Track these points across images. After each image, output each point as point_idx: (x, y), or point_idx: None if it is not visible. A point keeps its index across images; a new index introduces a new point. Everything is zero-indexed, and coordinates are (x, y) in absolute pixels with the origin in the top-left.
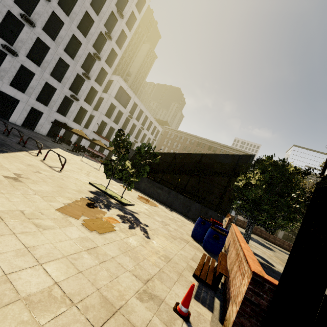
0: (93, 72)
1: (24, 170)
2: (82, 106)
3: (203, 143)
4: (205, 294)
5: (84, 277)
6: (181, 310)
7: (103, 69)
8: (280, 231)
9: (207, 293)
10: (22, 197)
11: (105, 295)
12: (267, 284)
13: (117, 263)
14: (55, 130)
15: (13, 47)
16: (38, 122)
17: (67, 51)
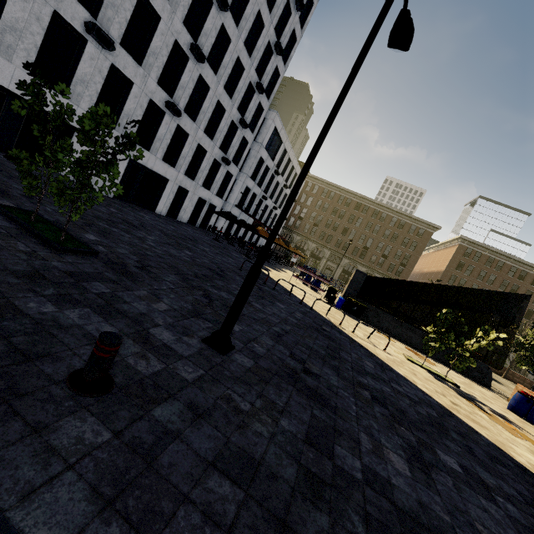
0: (248, 112)
1: (420, 380)
2: (228, 170)
3: (364, 205)
4: None
5: None
6: None
7: (260, 103)
8: None
9: None
10: (499, 431)
11: None
12: None
13: None
14: (195, 212)
15: (173, 99)
16: (181, 206)
17: (225, 86)
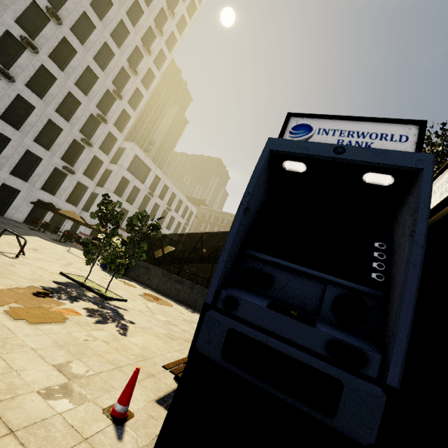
0: (96, 137)
1: None
2: (79, 181)
3: None
4: None
5: None
6: (115, 409)
7: (112, 134)
8: None
9: None
10: None
11: None
12: None
13: (37, 355)
14: (38, 214)
15: None
16: (11, 204)
17: (60, 111)
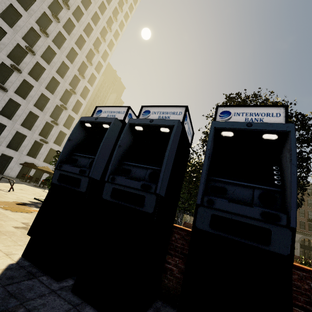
0: (61, 119)
1: None
2: (51, 148)
3: None
4: None
5: None
6: None
7: (71, 116)
8: None
9: None
10: None
11: None
12: None
13: (13, 219)
14: (26, 172)
15: None
16: (7, 166)
17: (37, 105)
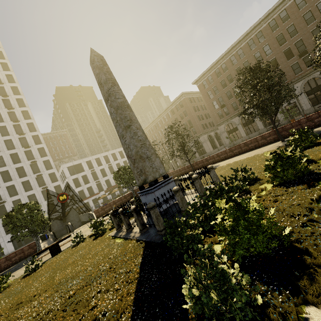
0: (47, 181)
1: None
2: None
3: (157, 122)
4: None
5: None
6: None
7: (50, 173)
8: (257, 123)
9: None
10: None
11: None
12: None
13: None
14: None
15: None
16: None
17: (28, 190)
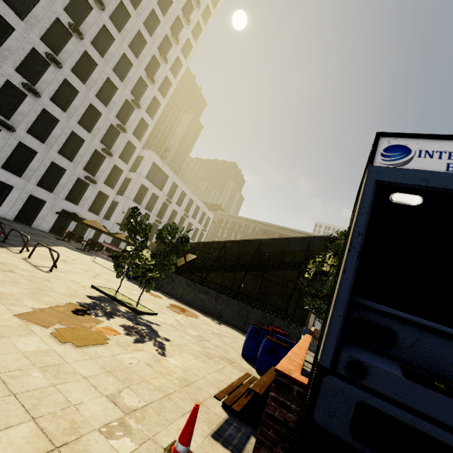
0: (116, 147)
1: None
2: (101, 190)
3: (270, 230)
4: (234, 430)
5: (17, 401)
6: (177, 450)
7: (131, 143)
8: None
9: (239, 430)
10: None
11: (43, 426)
12: (296, 386)
13: (89, 385)
14: (63, 224)
15: (10, 121)
16: (37, 215)
17: (82, 123)
